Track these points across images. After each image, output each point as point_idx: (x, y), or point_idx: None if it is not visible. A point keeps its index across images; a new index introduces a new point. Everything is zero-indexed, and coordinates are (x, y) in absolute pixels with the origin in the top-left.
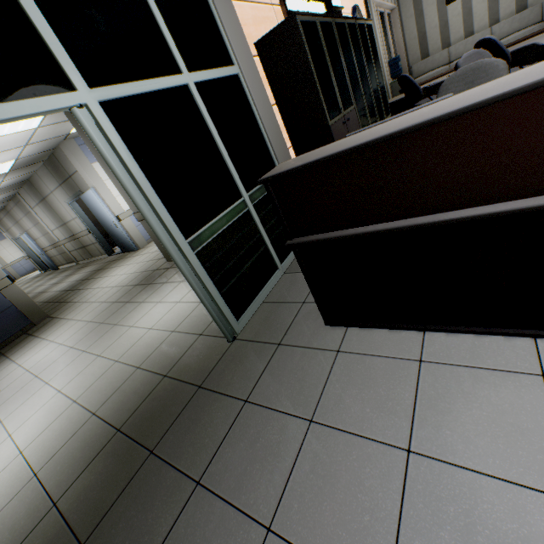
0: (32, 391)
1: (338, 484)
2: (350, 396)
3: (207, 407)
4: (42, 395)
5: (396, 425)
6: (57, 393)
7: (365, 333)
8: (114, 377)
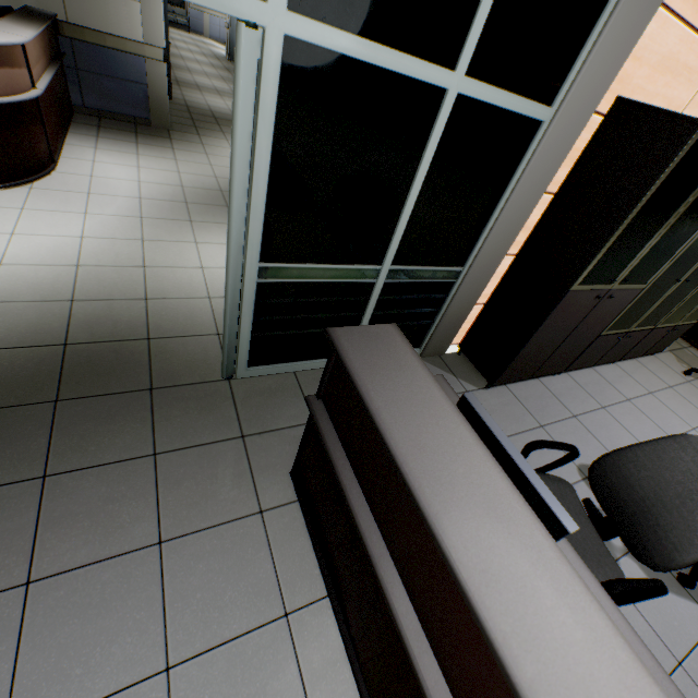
0: (70, 207)
1: (101, 620)
2: (208, 565)
3: (130, 418)
4: (70, 223)
5: (193, 637)
6: (78, 237)
7: (299, 526)
8: (123, 283)
